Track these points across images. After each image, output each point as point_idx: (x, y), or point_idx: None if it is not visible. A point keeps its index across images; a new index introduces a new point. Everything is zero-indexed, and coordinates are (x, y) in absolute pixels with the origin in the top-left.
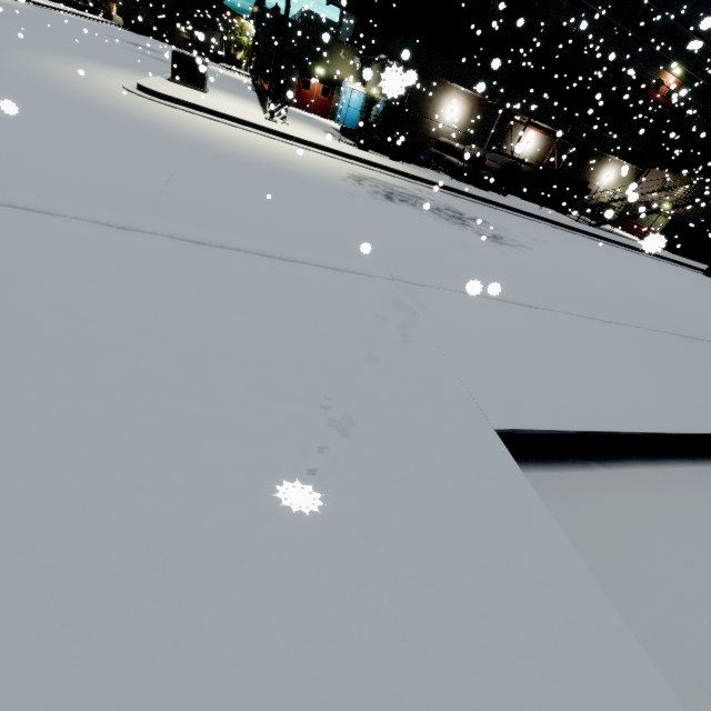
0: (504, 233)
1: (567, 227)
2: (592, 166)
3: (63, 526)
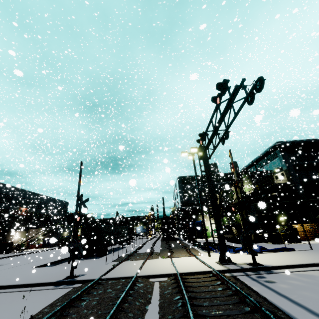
0: (0, 264)
1: (13, 256)
2: (9, 235)
3: (10, 275)
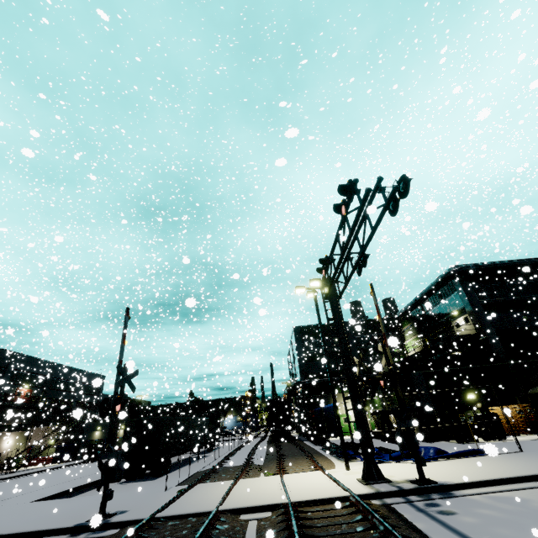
0: None
1: None
2: None
3: None
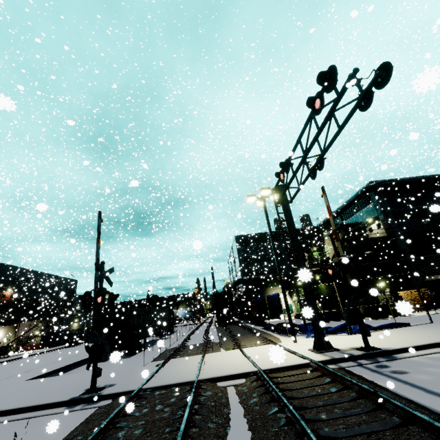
0: None
1: None
2: None
3: None
